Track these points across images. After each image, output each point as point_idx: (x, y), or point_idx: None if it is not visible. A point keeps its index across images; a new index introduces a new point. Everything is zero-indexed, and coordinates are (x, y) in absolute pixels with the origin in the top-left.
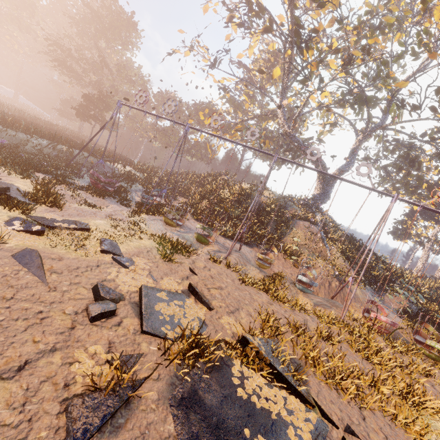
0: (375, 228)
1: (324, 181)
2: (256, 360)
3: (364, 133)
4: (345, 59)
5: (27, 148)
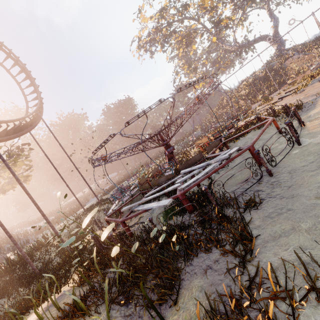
0: (318, 27)
1: (273, 40)
2: (318, 75)
3: (266, 3)
4: (231, 3)
5: (180, 148)
